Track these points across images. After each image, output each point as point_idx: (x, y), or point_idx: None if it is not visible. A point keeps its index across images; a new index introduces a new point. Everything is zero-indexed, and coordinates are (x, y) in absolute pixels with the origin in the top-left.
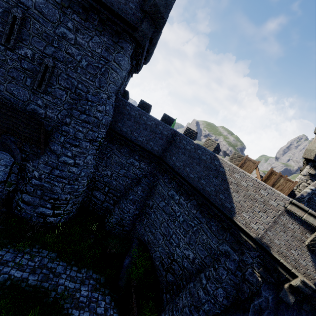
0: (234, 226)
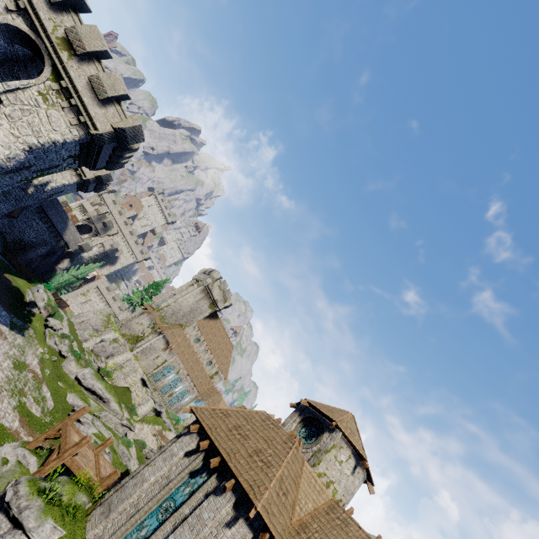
0: (61, 238)
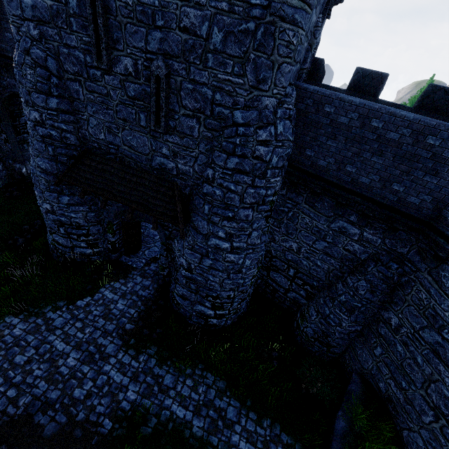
0: None
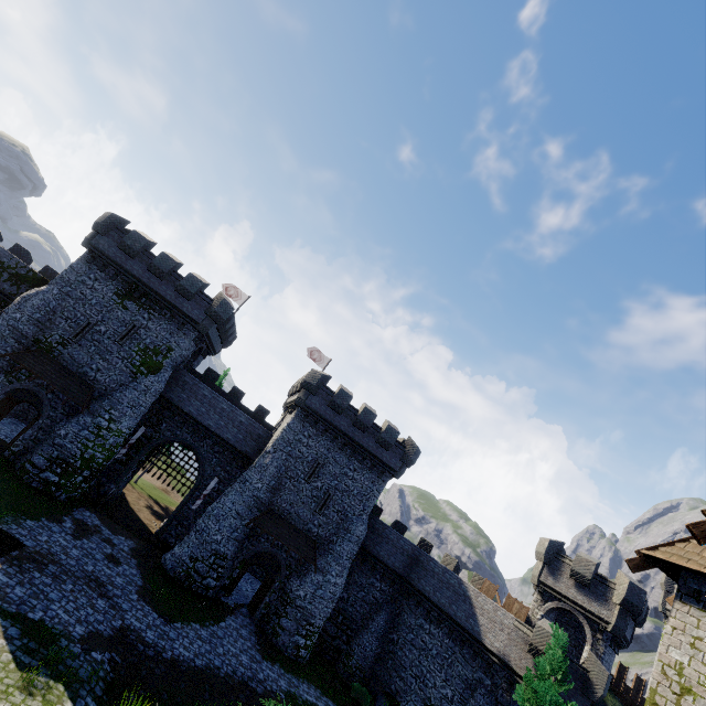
0: (483, 648)
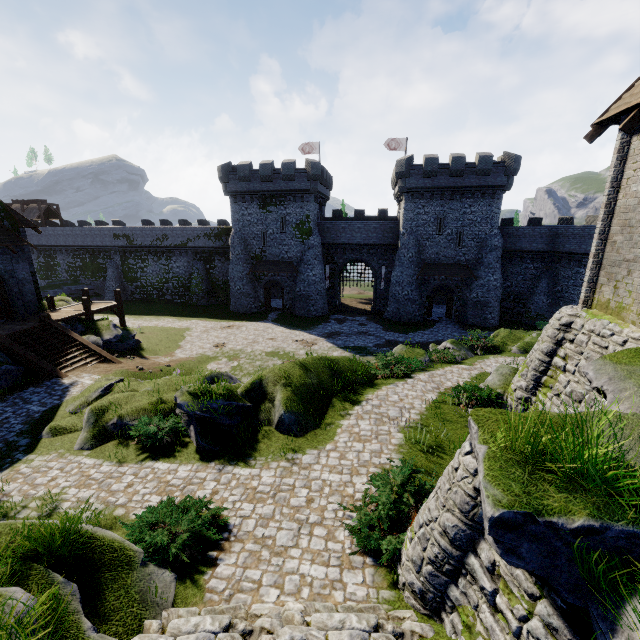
0: None
